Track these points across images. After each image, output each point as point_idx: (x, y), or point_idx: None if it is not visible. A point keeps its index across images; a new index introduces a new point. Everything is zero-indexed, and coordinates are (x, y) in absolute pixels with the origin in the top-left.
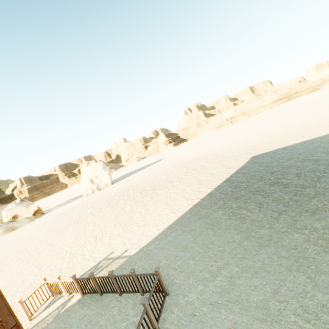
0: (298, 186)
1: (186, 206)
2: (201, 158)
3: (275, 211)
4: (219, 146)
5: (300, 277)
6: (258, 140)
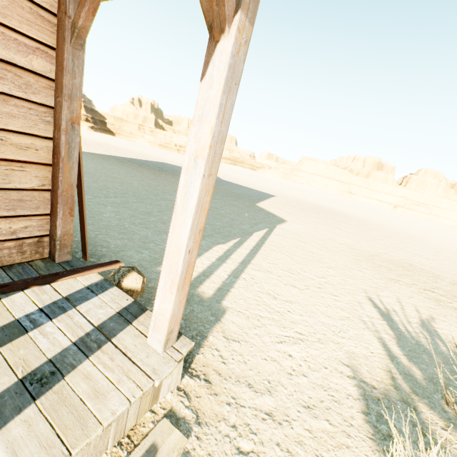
0: (168, 171)
1: (86, 151)
2: (120, 148)
3: (146, 168)
4: (146, 152)
5: (135, 171)
6: (179, 162)
